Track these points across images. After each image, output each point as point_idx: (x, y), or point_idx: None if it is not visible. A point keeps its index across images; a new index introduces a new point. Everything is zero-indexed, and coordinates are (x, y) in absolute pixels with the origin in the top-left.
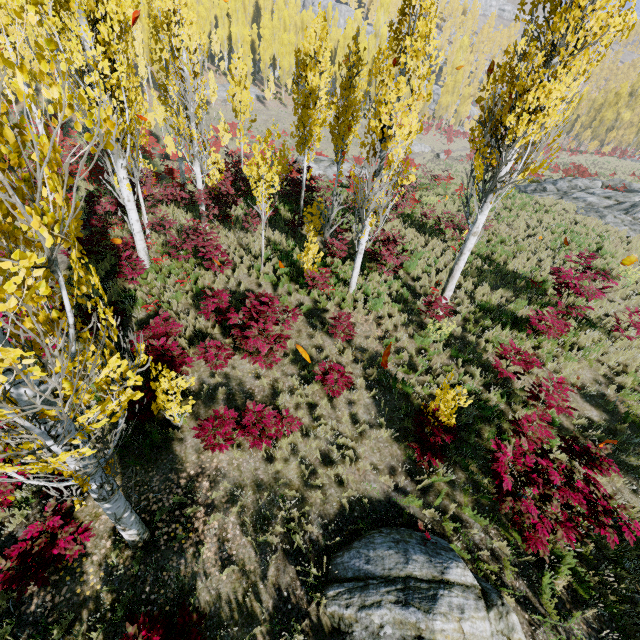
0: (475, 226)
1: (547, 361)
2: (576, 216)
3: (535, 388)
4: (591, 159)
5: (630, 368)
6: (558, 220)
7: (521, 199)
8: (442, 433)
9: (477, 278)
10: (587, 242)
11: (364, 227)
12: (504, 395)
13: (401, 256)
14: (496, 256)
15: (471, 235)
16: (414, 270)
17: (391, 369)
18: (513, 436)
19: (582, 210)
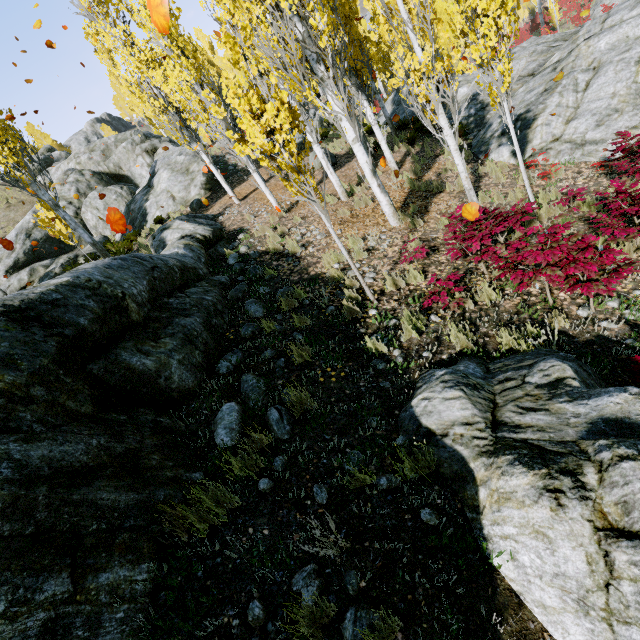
0: None
1: None
2: None
3: None
4: None
5: None
6: None
7: None
8: None
9: None
10: None
11: None
12: None
13: None
14: None
15: None
16: None
17: None
18: None
19: None
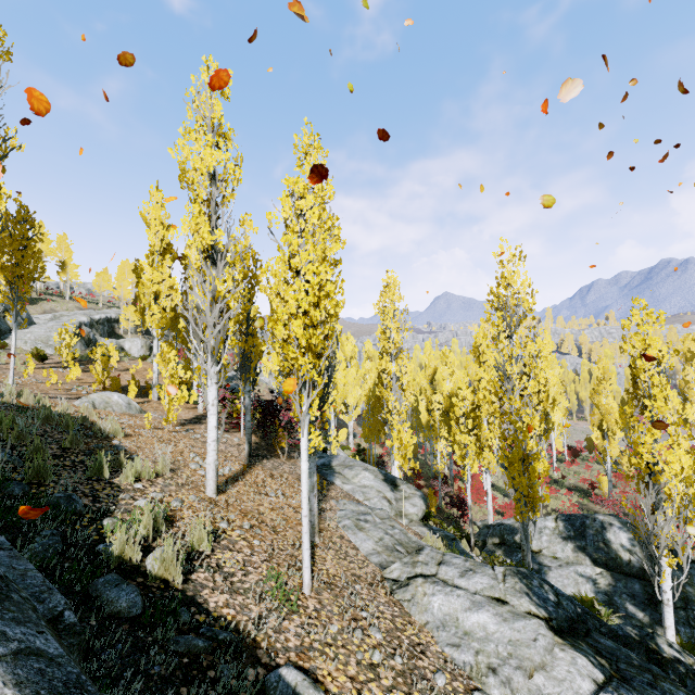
0: None
1: None
2: None
3: None
4: None
5: None
6: None
7: None
8: None
9: None
10: None
11: None
12: None
13: None
14: None
15: None
16: None
17: None
18: None
19: None
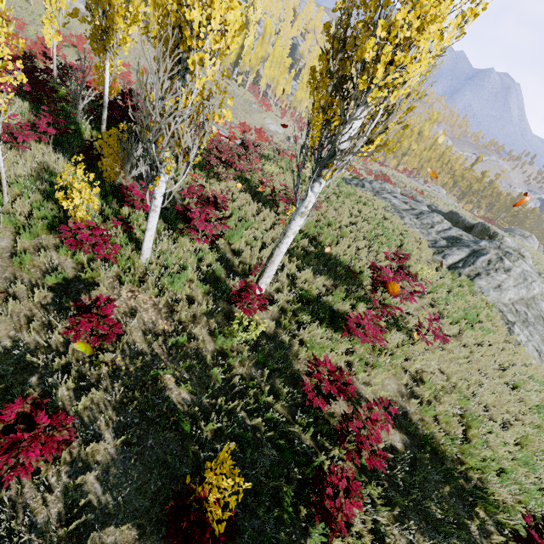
0: (304, 204)
1: (358, 369)
2: (385, 213)
3: (346, 420)
4: (391, 172)
5: (426, 375)
6: (373, 213)
7: (347, 189)
8: (208, 541)
9: (302, 260)
10: (394, 238)
11: (158, 174)
12: (311, 424)
13: (217, 224)
14: (322, 238)
15: (298, 215)
16: (237, 241)
17: (170, 386)
18: (314, 508)
19: (389, 209)
